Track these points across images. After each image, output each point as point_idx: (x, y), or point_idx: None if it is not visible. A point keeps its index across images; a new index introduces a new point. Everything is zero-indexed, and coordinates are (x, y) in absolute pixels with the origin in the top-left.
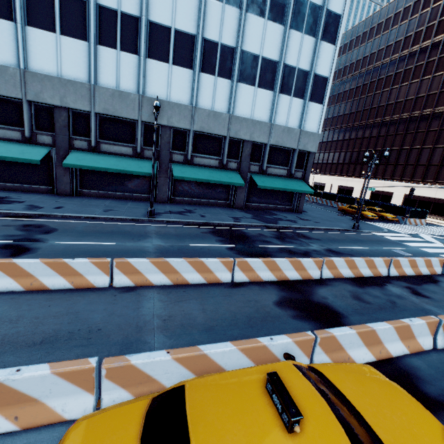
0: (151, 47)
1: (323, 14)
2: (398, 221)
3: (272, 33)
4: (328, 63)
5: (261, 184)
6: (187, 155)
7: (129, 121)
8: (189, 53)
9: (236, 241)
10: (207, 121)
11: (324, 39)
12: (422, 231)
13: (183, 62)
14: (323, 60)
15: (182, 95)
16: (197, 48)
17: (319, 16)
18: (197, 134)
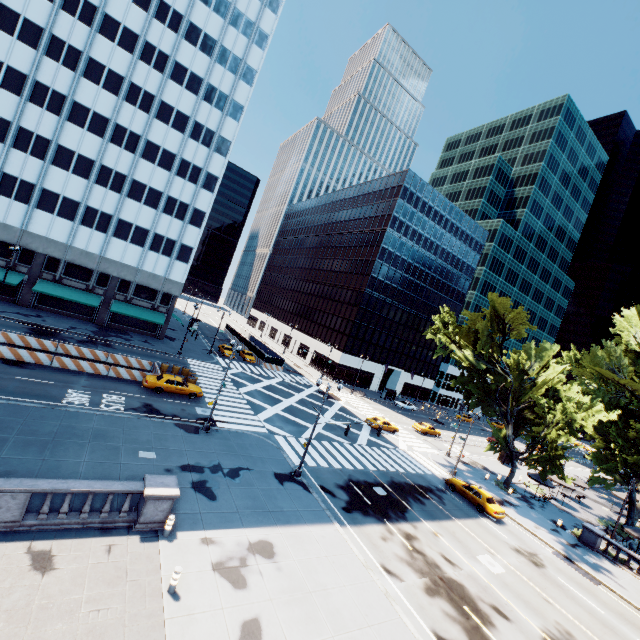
0: (41, 203)
1: (190, 210)
2: (260, 364)
3: (147, 213)
4: (194, 239)
5: (114, 310)
6: (56, 276)
7: (9, 243)
8: (73, 212)
9: (41, 335)
10: (79, 257)
11: (191, 224)
12: (253, 370)
13: (67, 216)
14: (190, 236)
15: (61, 236)
16: (80, 210)
17: (188, 210)
18: (71, 263)
